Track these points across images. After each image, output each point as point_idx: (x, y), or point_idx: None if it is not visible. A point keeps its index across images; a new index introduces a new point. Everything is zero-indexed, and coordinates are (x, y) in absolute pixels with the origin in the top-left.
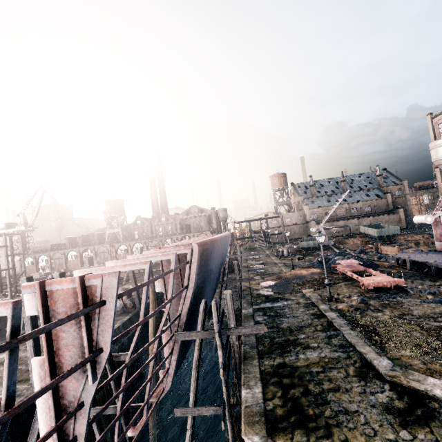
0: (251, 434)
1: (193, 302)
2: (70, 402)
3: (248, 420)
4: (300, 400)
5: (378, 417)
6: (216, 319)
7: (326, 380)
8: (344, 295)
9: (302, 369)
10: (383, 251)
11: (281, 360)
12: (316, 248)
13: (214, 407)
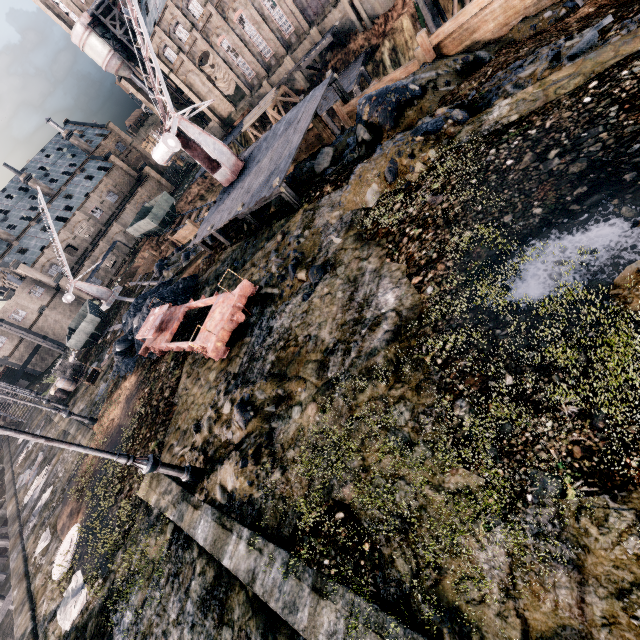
0: None
1: None
2: None
3: None
4: None
5: None
6: None
7: None
8: (206, 422)
9: None
10: (182, 240)
11: None
12: (104, 323)
13: None
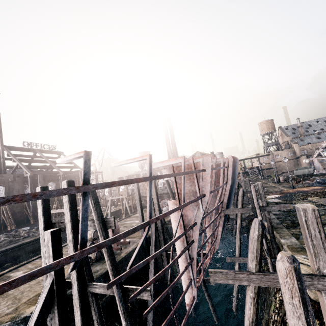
0: (298, 255)
1: (229, 195)
2: (189, 223)
3: (292, 250)
4: None
5: None
6: (255, 196)
7: None
8: None
9: None
10: None
11: None
12: (312, 175)
13: None
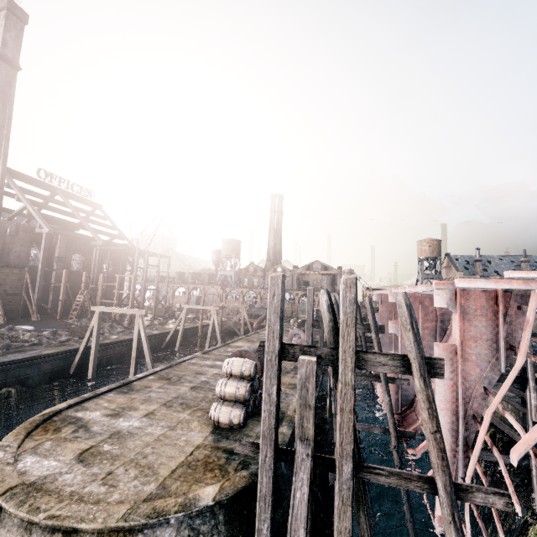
0: None
1: None
2: (470, 385)
3: None
4: None
5: None
6: (532, 361)
7: None
8: None
9: None
10: None
11: None
12: None
13: None
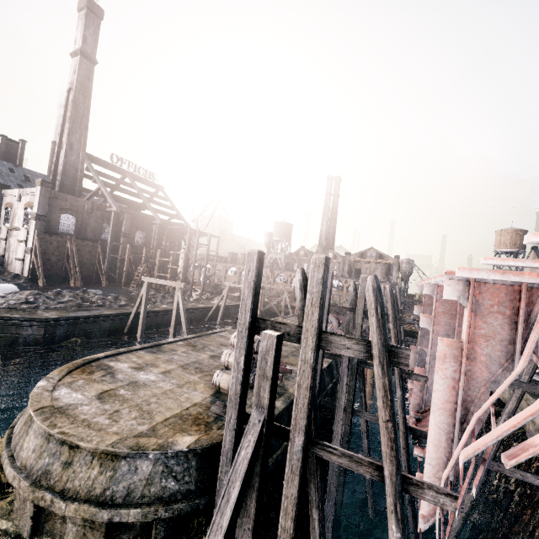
0: None
1: None
2: (474, 387)
3: None
4: None
5: None
6: None
7: None
8: None
9: None
10: None
11: None
12: None
13: (523, 472)
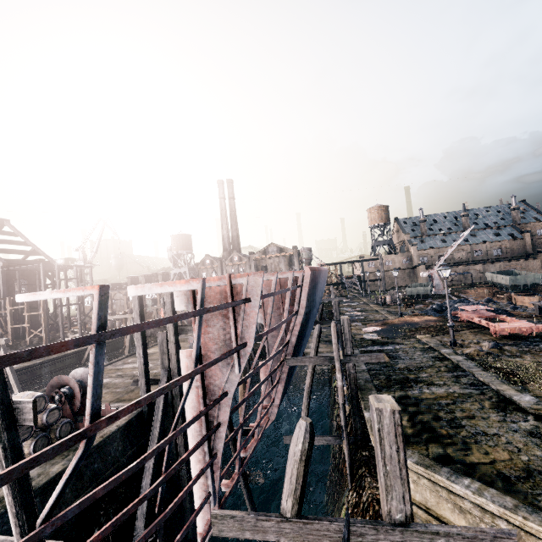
0: None
1: (300, 332)
2: (215, 392)
3: None
4: (431, 423)
5: (521, 439)
6: (336, 341)
7: (458, 410)
8: (470, 340)
9: (428, 401)
10: (518, 302)
11: (402, 393)
12: (428, 296)
13: (326, 437)
